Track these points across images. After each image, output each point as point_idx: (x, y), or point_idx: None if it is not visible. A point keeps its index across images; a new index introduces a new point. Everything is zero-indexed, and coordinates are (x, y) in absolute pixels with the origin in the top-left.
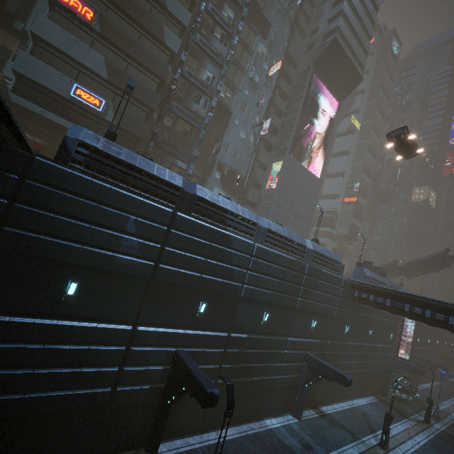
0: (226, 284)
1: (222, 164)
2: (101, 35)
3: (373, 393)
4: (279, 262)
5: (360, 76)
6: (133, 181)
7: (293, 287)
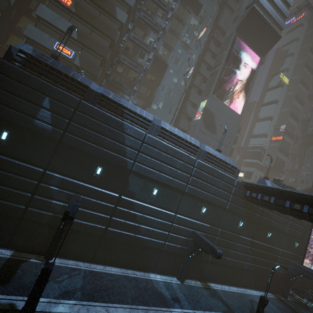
0: (119, 157)
1: (158, 99)
2: (75, 14)
3: (273, 291)
4: (168, 151)
5: (278, 34)
6: (53, 77)
7: (182, 174)
